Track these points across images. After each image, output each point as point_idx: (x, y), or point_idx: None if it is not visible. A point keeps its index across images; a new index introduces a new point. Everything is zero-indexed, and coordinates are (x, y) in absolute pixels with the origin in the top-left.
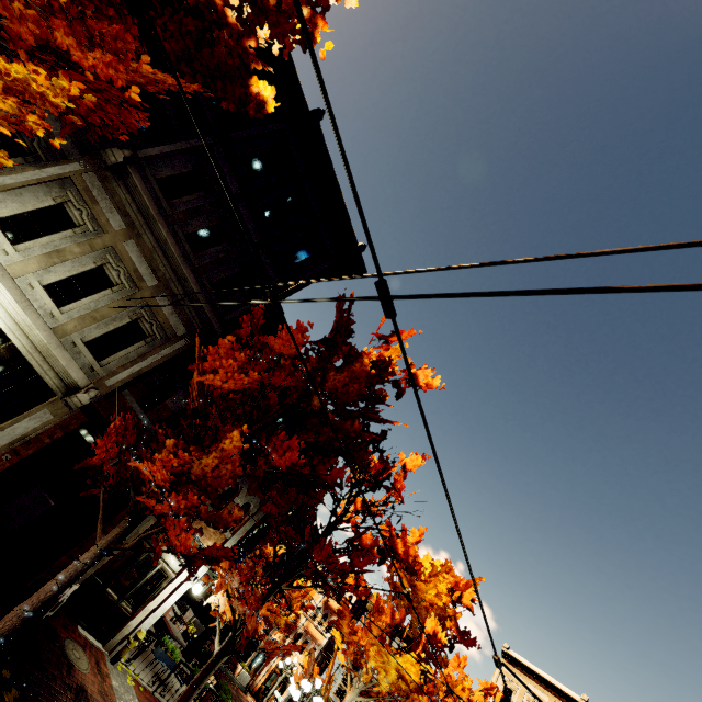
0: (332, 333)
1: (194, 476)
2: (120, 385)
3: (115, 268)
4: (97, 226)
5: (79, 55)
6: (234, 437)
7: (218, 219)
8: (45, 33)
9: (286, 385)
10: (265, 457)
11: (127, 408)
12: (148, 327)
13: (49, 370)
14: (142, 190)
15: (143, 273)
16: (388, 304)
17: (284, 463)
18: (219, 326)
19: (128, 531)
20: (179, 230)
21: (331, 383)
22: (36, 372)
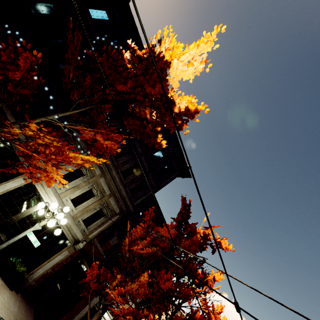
0: (180, 214)
1: (128, 292)
2: (93, 237)
3: (96, 189)
4: (91, 173)
5: (103, 141)
6: (145, 275)
7: (133, 164)
8: (93, 137)
9: (164, 246)
10: (157, 283)
11: (95, 245)
12: (105, 211)
13: (70, 234)
14: (108, 159)
15: (105, 189)
16: (238, 310)
17: (165, 287)
18: (132, 207)
19: (100, 317)
20: (119, 170)
21: (183, 244)
22: (64, 234)
